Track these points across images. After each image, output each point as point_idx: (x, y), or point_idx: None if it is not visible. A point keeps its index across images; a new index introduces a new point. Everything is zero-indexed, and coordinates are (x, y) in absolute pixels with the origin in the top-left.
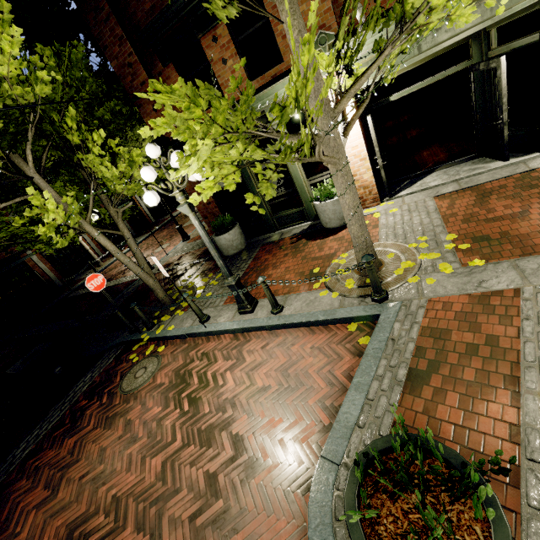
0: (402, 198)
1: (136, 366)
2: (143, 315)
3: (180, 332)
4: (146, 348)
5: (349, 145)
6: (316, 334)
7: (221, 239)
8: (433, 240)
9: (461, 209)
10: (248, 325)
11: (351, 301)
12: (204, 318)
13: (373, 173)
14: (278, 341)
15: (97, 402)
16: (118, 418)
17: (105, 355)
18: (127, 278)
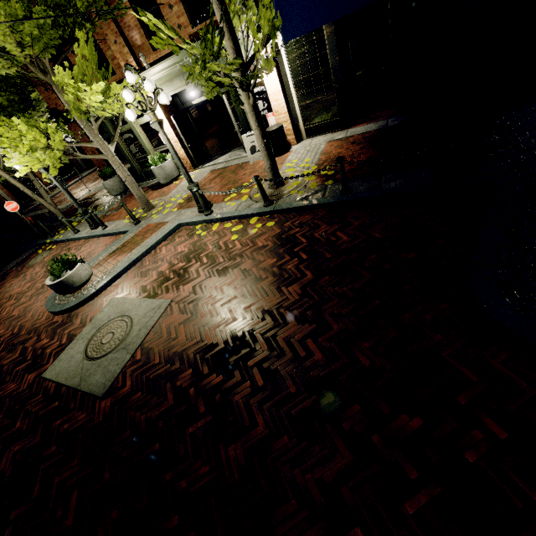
0: (204, 169)
1: (39, 255)
2: (46, 229)
3: (64, 238)
4: (48, 247)
5: (166, 132)
6: (111, 239)
7: (105, 184)
8: (180, 197)
9: (207, 181)
10: (90, 235)
11: (129, 225)
12: (75, 231)
13: (187, 150)
14: (97, 242)
15: (16, 270)
16: (22, 274)
17: (27, 251)
18: (61, 206)
